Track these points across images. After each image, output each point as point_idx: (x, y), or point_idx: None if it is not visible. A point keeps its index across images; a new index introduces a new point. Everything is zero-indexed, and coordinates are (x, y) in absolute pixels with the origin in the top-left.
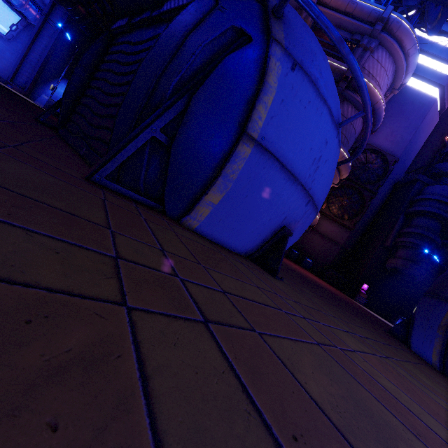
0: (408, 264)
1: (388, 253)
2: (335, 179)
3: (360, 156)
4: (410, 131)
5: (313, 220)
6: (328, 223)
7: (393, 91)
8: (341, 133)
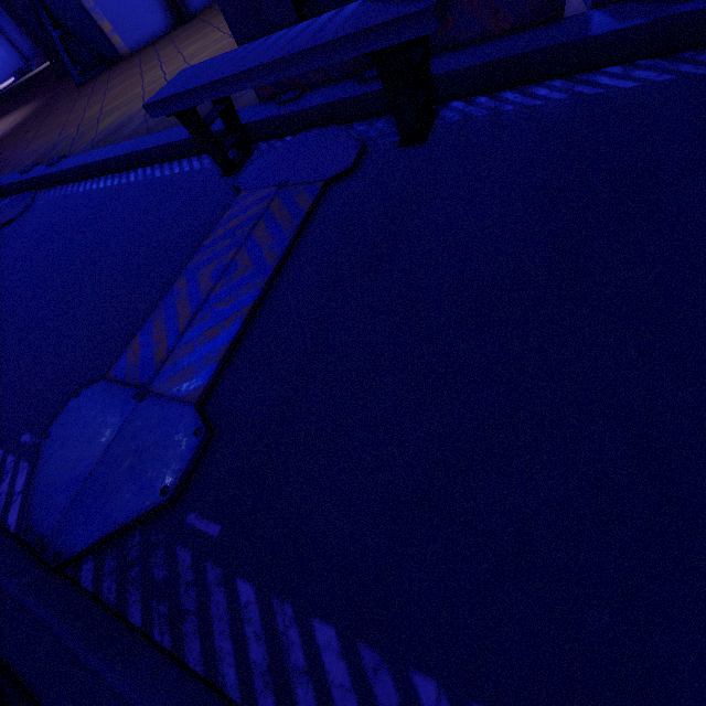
0: None
1: None
2: None
3: None
4: None
5: None
6: None
7: None
8: None
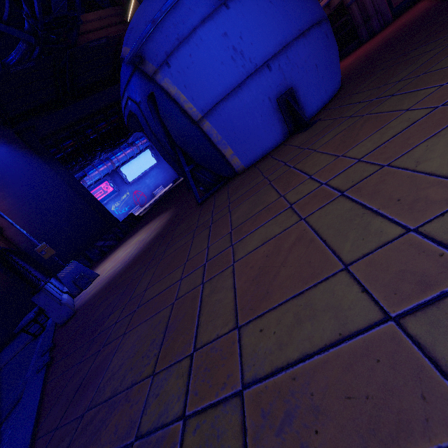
0: None
1: None
2: None
3: None
4: None
5: None
6: None
7: None
8: None
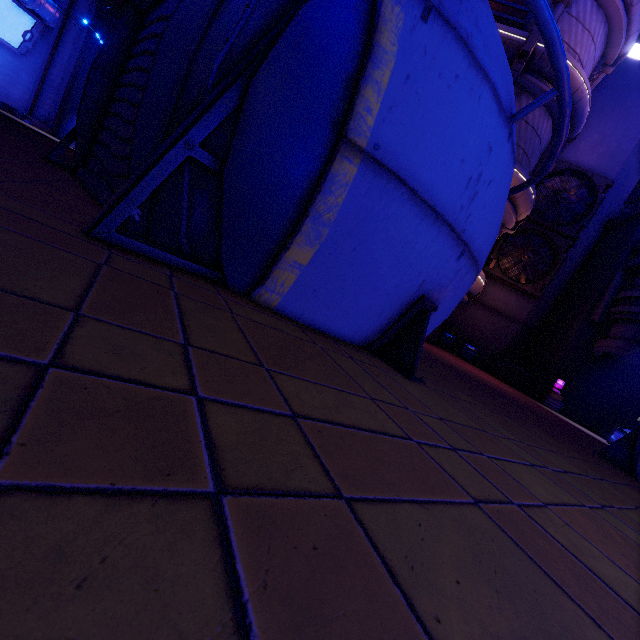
0: (630, 348)
1: (596, 332)
2: (509, 221)
3: (550, 182)
4: (633, 135)
5: (476, 287)
6: (499, 290)
7: (605, 69)
8: (518, 146)
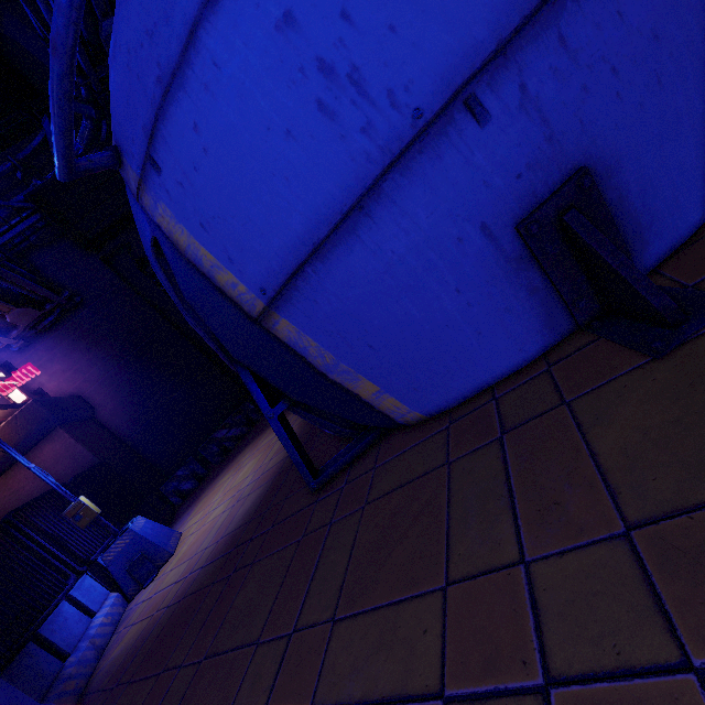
0: None
1: None
2: None
3: None
4: None
5: None
6: None
7: None
8: None
